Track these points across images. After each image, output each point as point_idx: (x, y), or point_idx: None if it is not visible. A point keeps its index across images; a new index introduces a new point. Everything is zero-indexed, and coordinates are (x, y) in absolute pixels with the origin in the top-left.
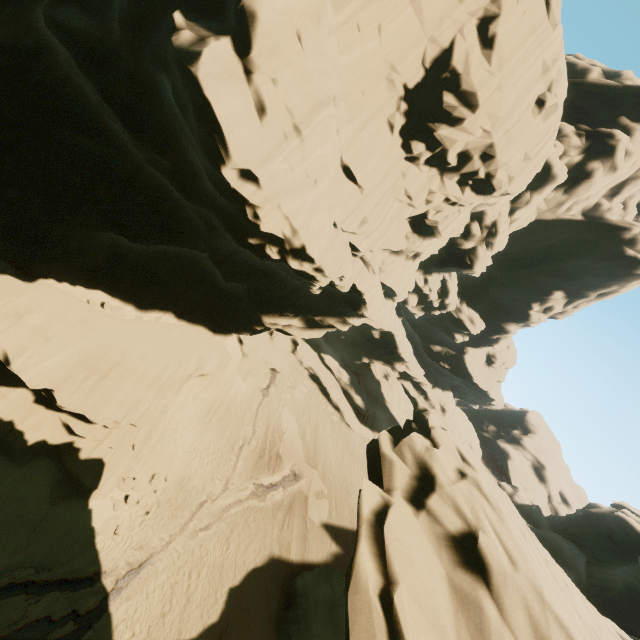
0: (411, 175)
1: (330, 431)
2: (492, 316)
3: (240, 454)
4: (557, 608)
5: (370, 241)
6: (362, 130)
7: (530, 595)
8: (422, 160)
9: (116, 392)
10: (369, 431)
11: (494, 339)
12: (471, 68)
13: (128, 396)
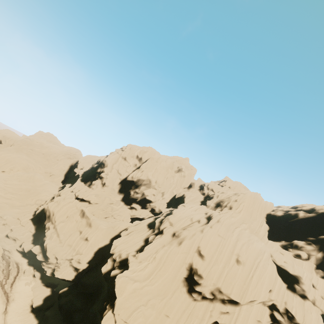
0: (197, 306)
1: None
2: None
3: None
4: None
5: None
6: (171, 297)
7: None
8: (199, 299)
9: None
10: None
11: None
12: (200, 265)
13: None
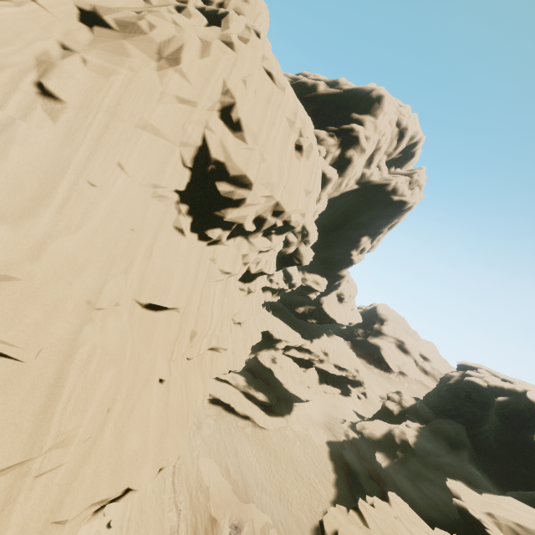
0: (220, 256)
1: (249, 447)
2: (328, 271)
3: None
4: None
5: (208, 337)
6: (150, 256)
7: None
8: (224, 239)
9: None
10: (280, 419)
11: (337, 284)
12: (231, 154)
13: None
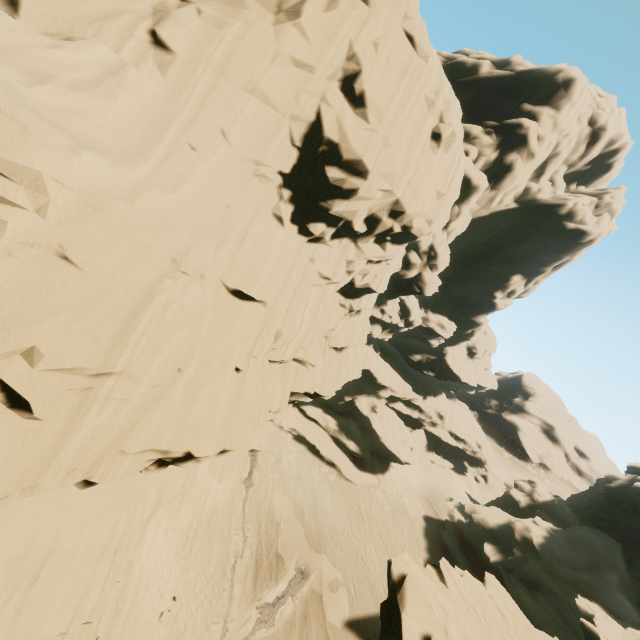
0: (320, 257)
1: (330, 496)
2: (460, 314)
3: (234, 576)
4: None
5: (295, 345)
6: (243, 240)
7: None
8: (327, 238)
9: (54, 593)
10: (371, 476)
11: (469, 333)
12: (348, 134)
13: (72, 589)
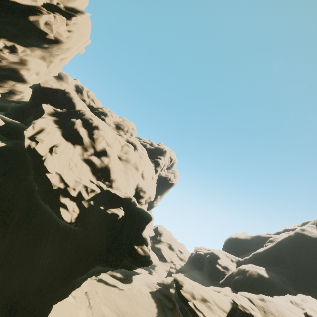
0: None
1: (119, 298)
2: None
3: None
4: (214, 296)
5: None
6: None
7: (211, 298)
8: None
9: None
10: (129, 285)
11: None
12: (143, 185)
13: None
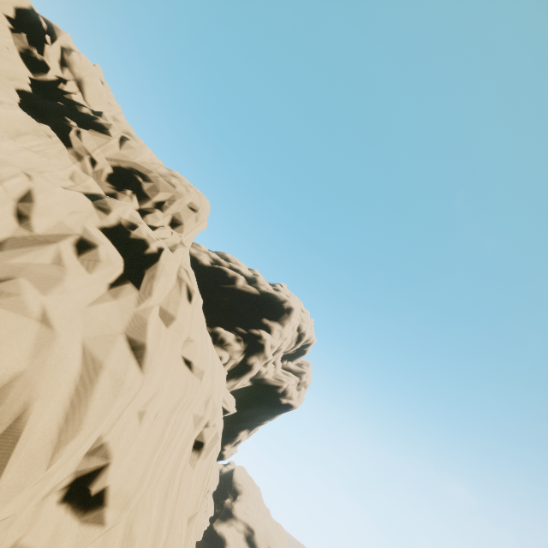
0: None
1: None
2: None
3: None
4: None
5: None
6: None
7: None
8: None
9: None
10: None
11: None
12: None
13: None
